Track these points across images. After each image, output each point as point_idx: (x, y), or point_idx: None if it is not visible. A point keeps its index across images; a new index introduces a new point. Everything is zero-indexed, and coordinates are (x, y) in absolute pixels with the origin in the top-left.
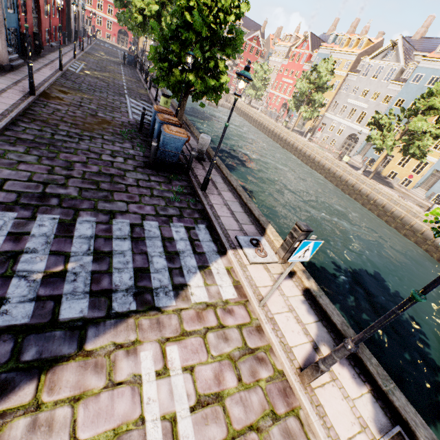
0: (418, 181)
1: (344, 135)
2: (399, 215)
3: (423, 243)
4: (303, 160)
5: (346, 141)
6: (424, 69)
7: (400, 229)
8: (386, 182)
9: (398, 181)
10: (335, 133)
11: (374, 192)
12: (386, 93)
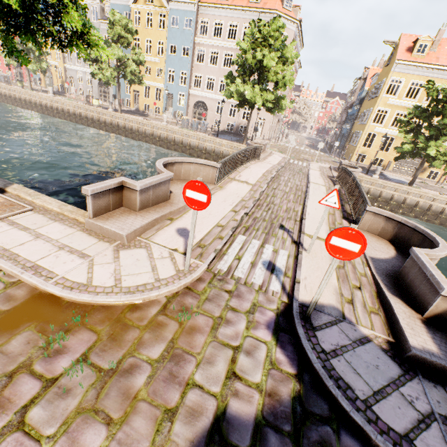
0: (163, 106)
1: (95, 84)
2: (150, 133)
3: (171, 146)
4: (61, 117)
5: (100, 89)
6: (117, 6)
7: (156, 143)
8: (144, 114)
9: (152, 111)
10: (86, 84)
11: (126, 122)
12: (103, 34)
